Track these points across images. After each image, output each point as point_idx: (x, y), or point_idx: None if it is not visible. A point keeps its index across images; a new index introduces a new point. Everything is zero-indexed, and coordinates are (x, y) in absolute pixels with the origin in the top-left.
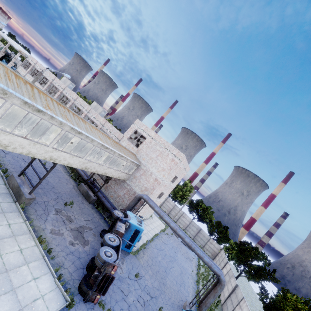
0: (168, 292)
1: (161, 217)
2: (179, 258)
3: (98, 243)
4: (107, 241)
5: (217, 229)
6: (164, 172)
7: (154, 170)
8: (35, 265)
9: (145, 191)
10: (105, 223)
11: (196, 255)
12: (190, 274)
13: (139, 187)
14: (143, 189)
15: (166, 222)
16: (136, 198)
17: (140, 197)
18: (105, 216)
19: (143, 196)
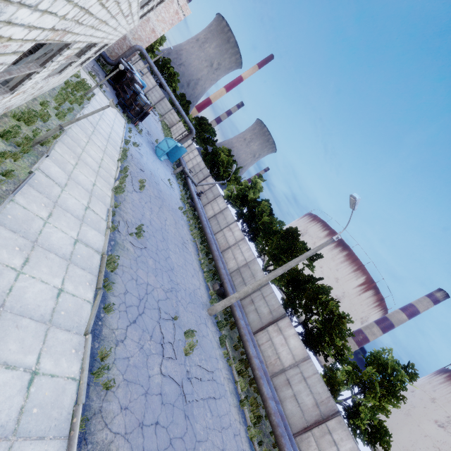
0: (155, 136)
1: (159, 79)
2: (152, 119)
3: (110, 87)
4: (139, 90)
5: (181, 102)
6: (164, 25)
7: (153, 16)
8: (101, 94)
9: (139, 41)
10: (100, 67)
11: (159, 121)
12: (161, 132)
13: (132, 33)
14: (137, 37)
15: (163, 85)
16: (135, 49)
17: (139, 49)
18: (95, 59)
19: (143, 50)
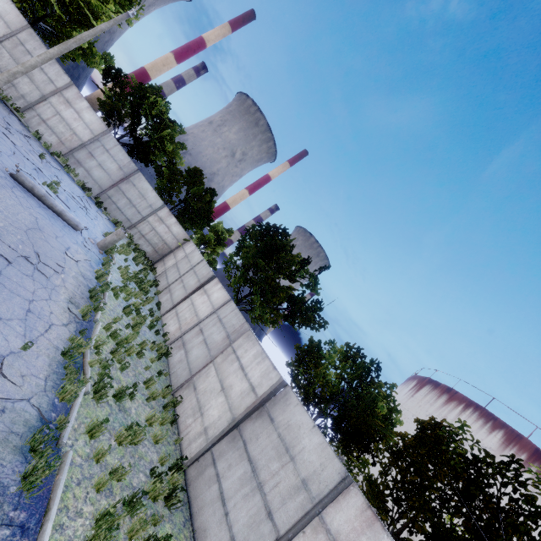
0: None
1: None
2: None
3: None
4: None
5: (190, 189)
6: None
7: None
8: None
9: None
10: None
11: (96, 249)
12: None
13: None
14: None
15: None
16: None
17: None
18: None
19: None
